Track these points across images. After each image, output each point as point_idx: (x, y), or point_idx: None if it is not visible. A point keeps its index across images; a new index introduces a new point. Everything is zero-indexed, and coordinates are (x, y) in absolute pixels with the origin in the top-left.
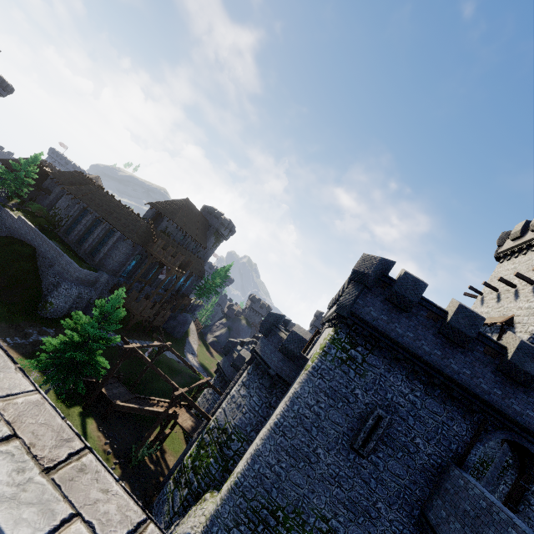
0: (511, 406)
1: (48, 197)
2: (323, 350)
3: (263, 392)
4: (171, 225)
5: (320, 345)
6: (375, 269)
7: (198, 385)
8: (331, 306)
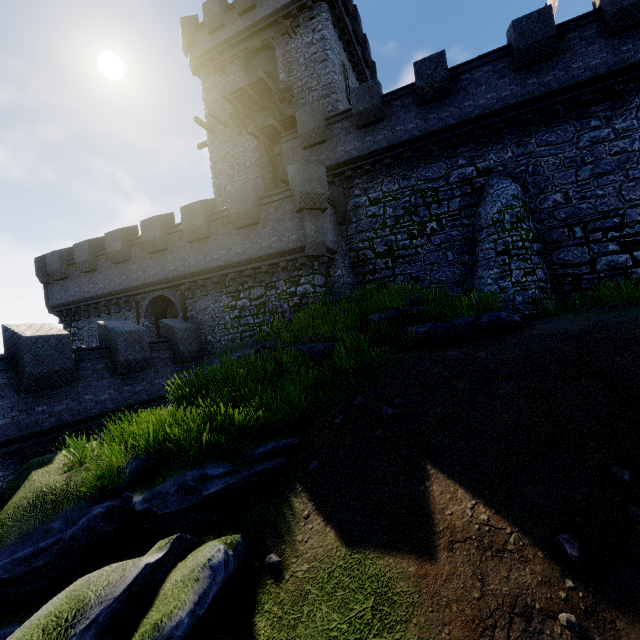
0: (132, 279)
1: None
2: None
3: None
4: None
5: None
6: (37, 269)
7: None
8: None
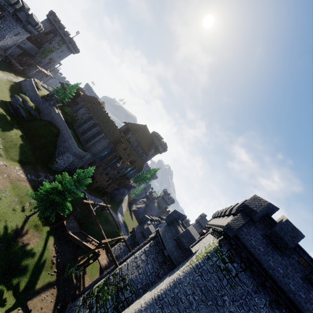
0: None
1: (76, 106)
2: (207, 254)
3: (156, 264)
4: (132, 137)
5: (205, 248)
6: (263, 210)
7: (117, 238)
8: (215, 217)
